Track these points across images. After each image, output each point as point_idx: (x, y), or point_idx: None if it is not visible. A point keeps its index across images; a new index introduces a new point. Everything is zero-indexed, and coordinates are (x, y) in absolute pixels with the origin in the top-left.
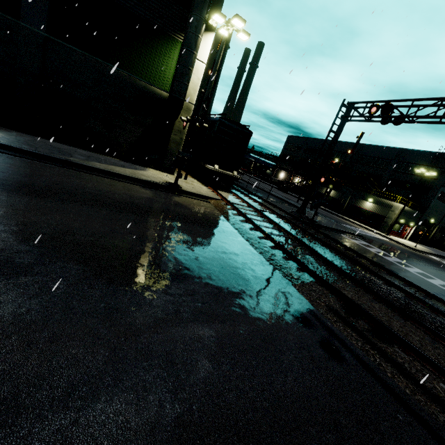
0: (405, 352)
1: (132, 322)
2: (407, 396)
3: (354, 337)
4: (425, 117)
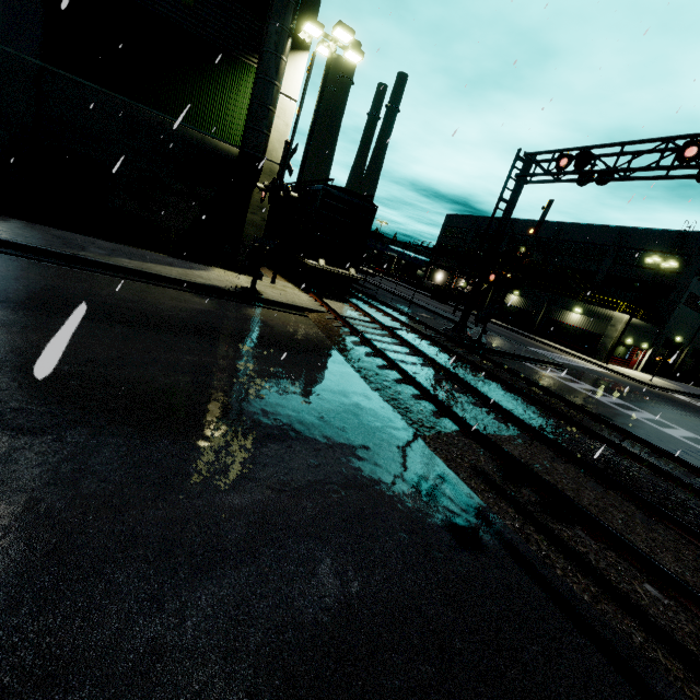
0: (591, 536)
1: (116, 491)
2: (584, 605)
3: (510, 515)
4: (643, 169)
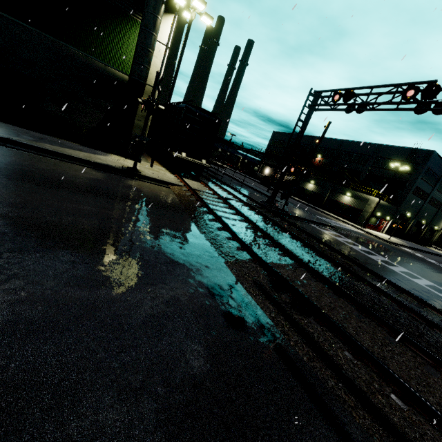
0: (318, 322)
1: None
2: (302, 363)
3: (270, 309)
4: (383, 103)
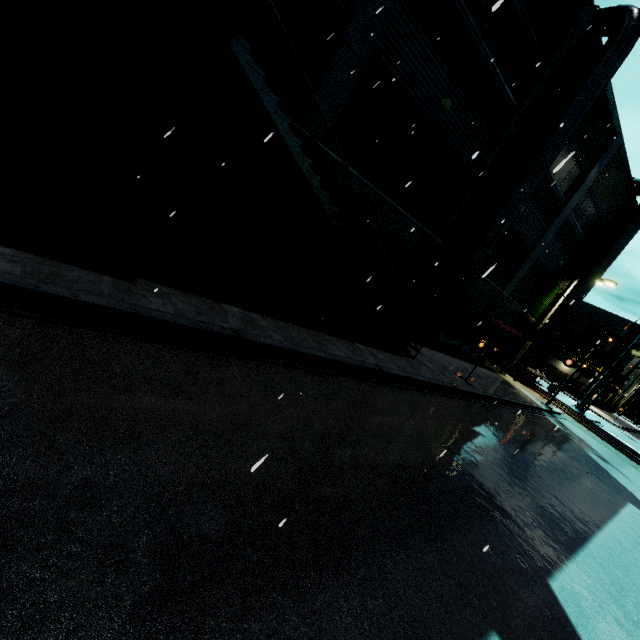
0: None
1: None
2: None
3: None
4: None
